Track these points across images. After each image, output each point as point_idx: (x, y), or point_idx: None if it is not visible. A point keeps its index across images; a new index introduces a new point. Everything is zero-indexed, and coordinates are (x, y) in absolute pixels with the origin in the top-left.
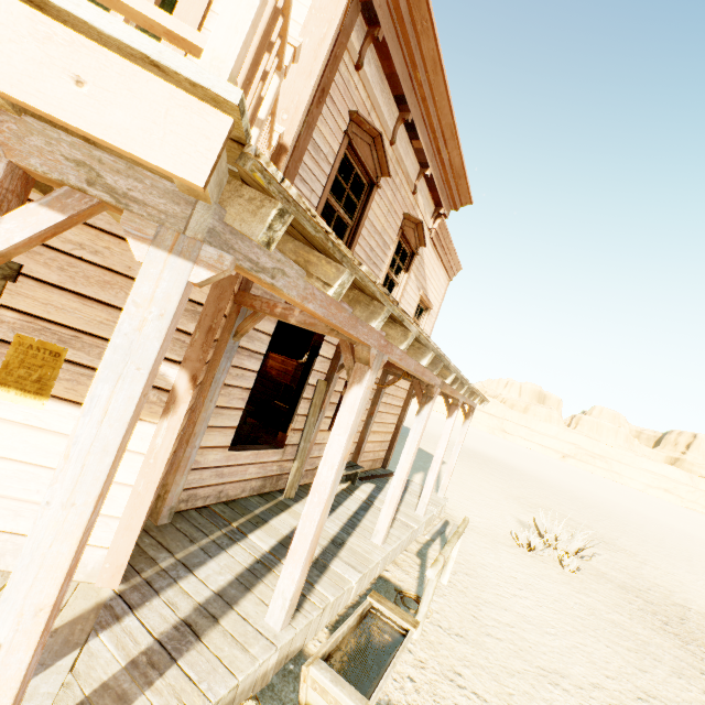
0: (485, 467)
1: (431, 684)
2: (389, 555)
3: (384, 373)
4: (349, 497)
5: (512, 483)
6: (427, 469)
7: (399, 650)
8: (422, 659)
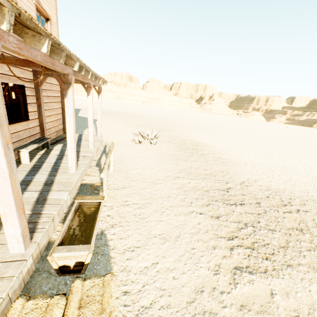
0: (115, 116)
1: (117, 212)
2: (82, 174)
3: (35, 75)
4: (48, 156)
5: (128, 119)
6: None
7: (99, 213)
8: (111, 205)
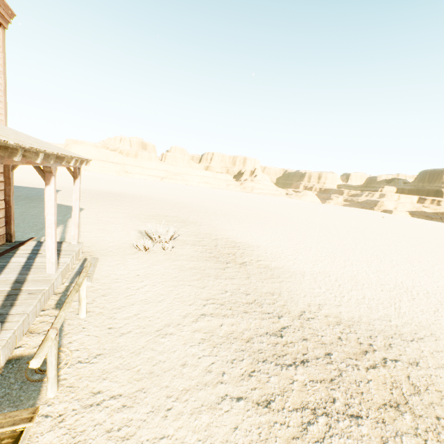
0: (115, 202)
1: (71, 430)
2: (16, 335)
3: None
4: None
5: (134, 206)
6: (67, 221)
7: None
8: (61, 412)
